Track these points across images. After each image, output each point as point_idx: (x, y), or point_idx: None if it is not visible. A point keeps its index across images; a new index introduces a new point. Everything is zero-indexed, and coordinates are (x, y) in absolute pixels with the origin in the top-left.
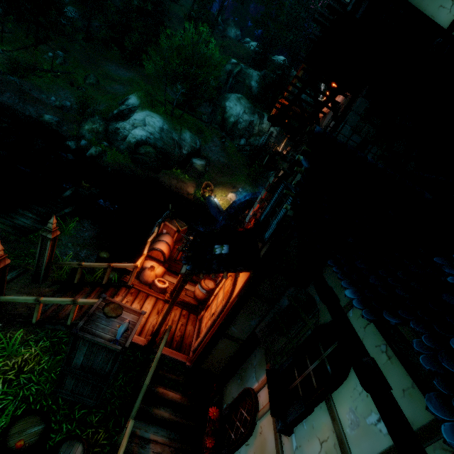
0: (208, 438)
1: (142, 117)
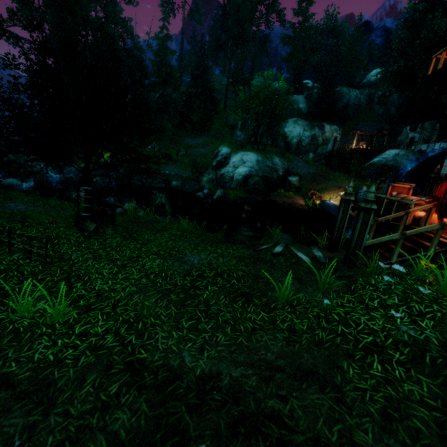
0: None
1: (239, 158)
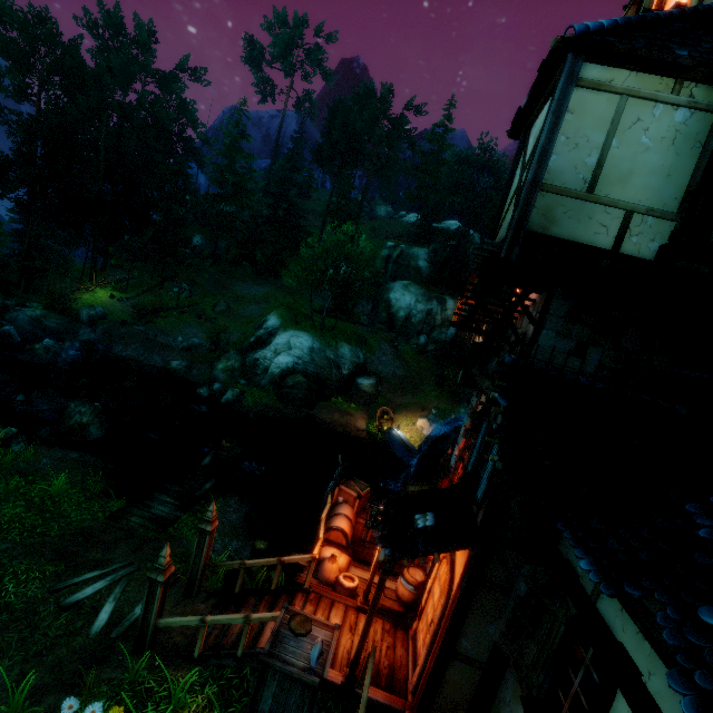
0: None
1: (286, 339)
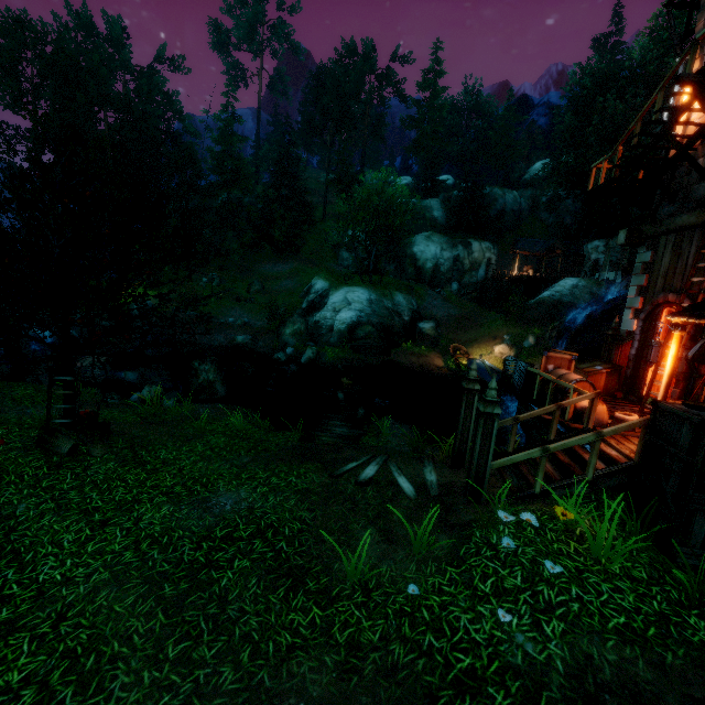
0: None
1: (342, 296)
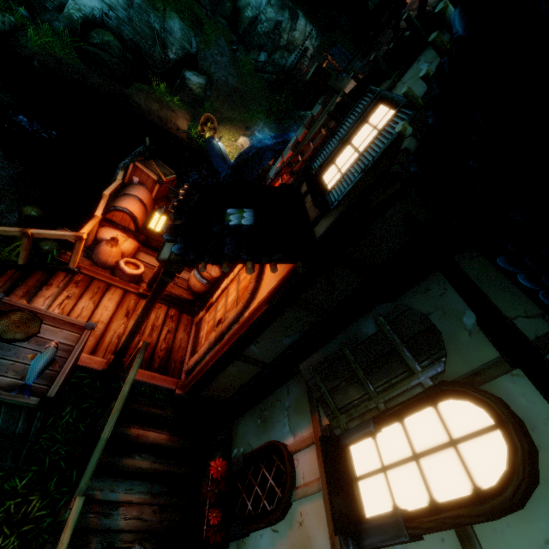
0: (210, 511)
1: None
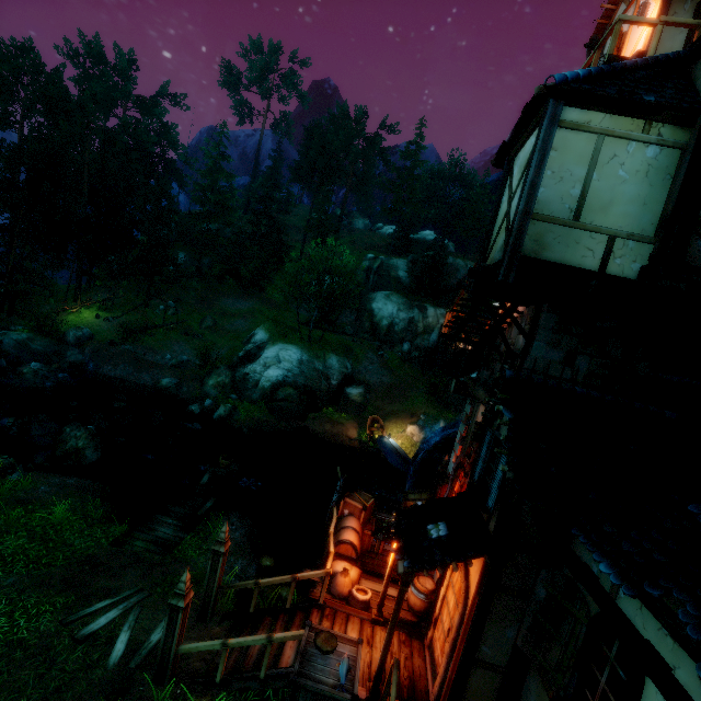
0: None
1: (275, 353)
